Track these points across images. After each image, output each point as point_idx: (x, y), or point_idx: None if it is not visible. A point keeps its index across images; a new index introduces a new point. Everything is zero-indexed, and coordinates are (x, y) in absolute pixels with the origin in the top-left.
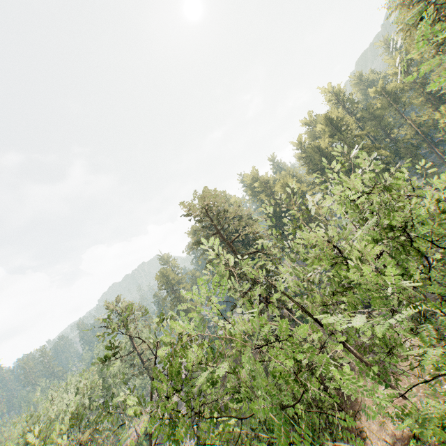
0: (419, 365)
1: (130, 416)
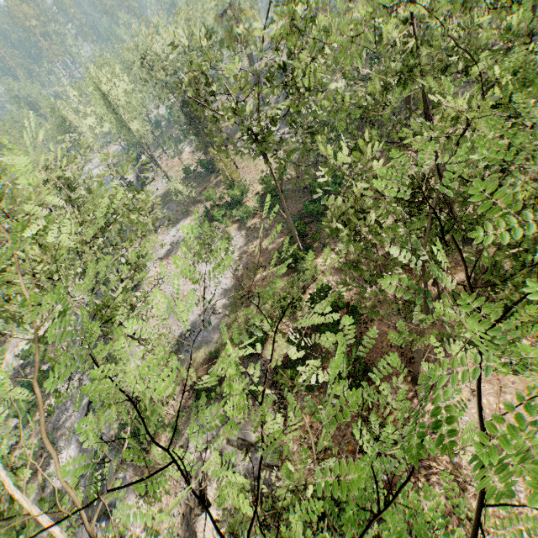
0: (466, 75)
1: (227, 78)
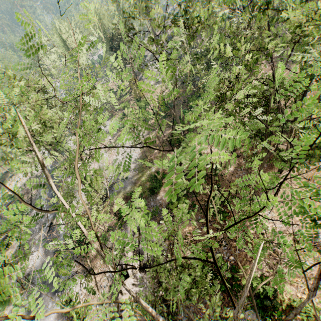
0: None
1: None
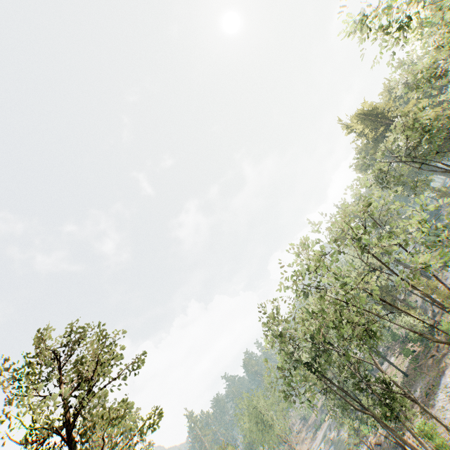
0: None
1: None
